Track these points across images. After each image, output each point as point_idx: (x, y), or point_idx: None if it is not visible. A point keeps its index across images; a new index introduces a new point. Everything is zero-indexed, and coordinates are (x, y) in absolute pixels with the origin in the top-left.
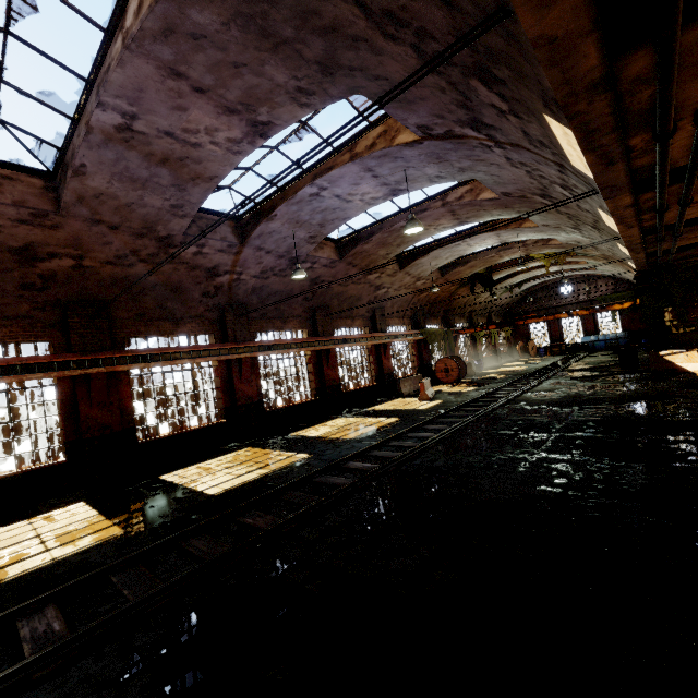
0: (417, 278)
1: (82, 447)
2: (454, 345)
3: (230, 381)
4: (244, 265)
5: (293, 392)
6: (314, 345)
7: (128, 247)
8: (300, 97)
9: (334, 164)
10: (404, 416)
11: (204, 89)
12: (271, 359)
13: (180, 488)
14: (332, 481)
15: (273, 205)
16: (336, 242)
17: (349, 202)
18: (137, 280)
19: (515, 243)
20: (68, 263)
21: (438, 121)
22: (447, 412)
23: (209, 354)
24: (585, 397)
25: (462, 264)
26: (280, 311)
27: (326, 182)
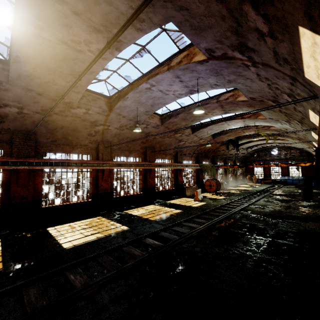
0: (200, 138)
1: (9, 207)
2: (215, 173)
3: (97, 180)
4: (111, 122)
5: (130, 188)
6: (144, 166)
7: (48, 105)
8: (136, 23)
9: (159, 71)
10: (184, 209)
11: (79, 13)
12: (120, 170)
13: (52, 239)
14: (132, 252)
15: (126, 92)
16: (160, 116)
17: (167, 94)
18: (39, 122)
19: (252, 126)
20: (15, 110)
21: (219, 46)
22: (207, 211)
23: (87, 165)
24: (284, 213)
25: (224, 134)
26: (129, 147)
27: (154, 82)
